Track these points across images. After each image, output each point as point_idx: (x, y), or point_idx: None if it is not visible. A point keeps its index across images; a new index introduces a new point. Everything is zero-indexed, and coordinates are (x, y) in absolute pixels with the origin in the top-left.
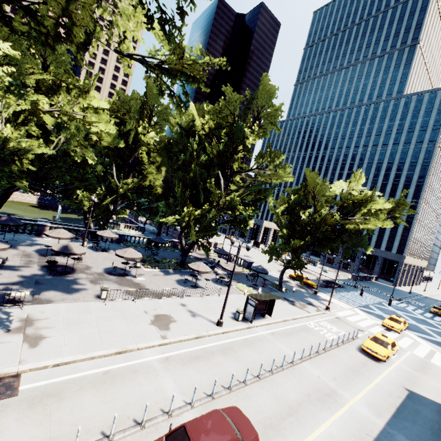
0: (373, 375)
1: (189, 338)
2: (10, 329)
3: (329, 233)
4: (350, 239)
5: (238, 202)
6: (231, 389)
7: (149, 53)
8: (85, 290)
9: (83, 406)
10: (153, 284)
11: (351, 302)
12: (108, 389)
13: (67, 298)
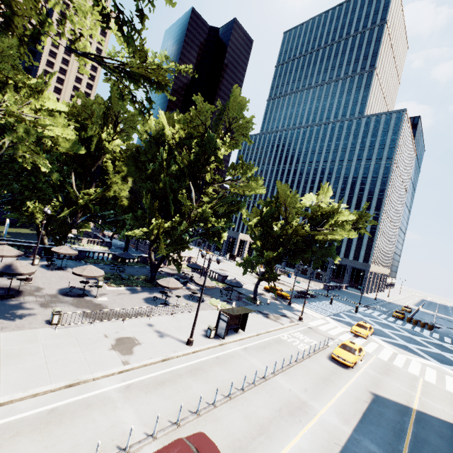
0: (342, 382)
1: (155, 361)
2: None
3: (300, 244)
4: (319, 249)
5: (210, 214)
6: (199, 413)
7: (108, 54)
8: (33, 315)
9: None
10: (117, 304)
11: (322, 311)
12: (53, 431)
13: (8, 325)
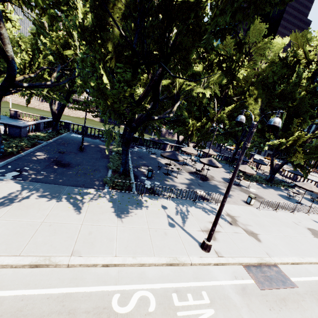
0: None
1: None
2: (229, 222)
3: None
4: None
5: None
6: None
7: None
8: (231, 195)
9: None
10: (267, 196)
11: None
12: None
13: (228, 200)
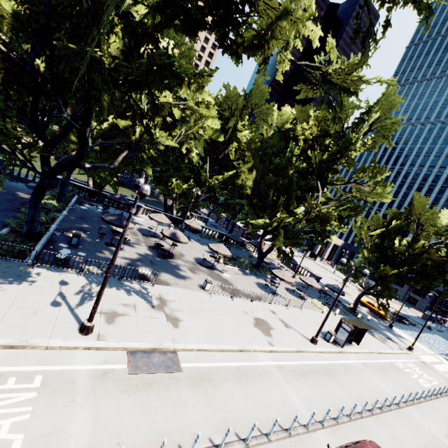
0: None
1: (292, 350)
2: (153, 305)
3: (430, 268)
4: None
5: (334, 218)
6: (350, 418)
7: (317, 63)
8: (189, 278)
9: (233, 398)
10: (238, 283)
11: (430, 346)
12: (246, 386)
13: (179, 283)
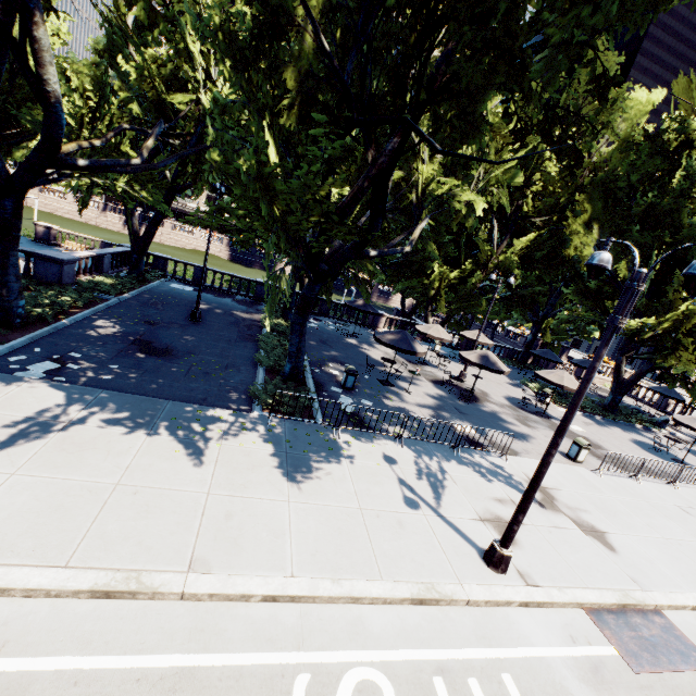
0: None
1: None
2: (537, 500)
3: None
4: None
5: None
6: None
7: None
8: (531, 437)
9: None
10: (609, 444)
11: None
12: None
13: (527, 448)
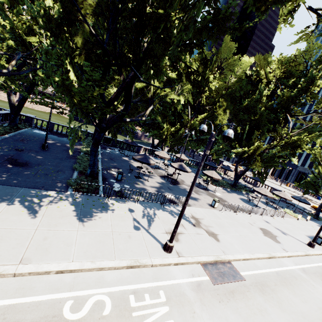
0: None
1: (302, 255)
2: (193, 224)
3: None
4: None
5: (305, 143)
6: None
7: None
8: (198, 198)
9: (292, 301)
10: (230, 200)
11: None
12: (293, 290)
13: (195, 203)
